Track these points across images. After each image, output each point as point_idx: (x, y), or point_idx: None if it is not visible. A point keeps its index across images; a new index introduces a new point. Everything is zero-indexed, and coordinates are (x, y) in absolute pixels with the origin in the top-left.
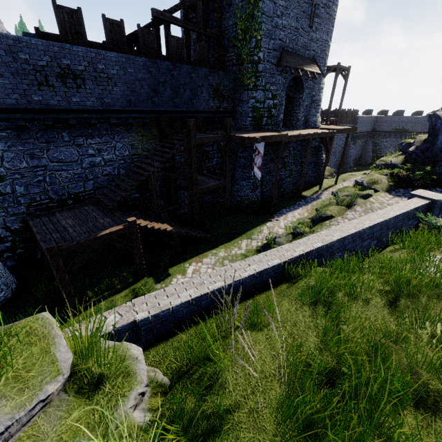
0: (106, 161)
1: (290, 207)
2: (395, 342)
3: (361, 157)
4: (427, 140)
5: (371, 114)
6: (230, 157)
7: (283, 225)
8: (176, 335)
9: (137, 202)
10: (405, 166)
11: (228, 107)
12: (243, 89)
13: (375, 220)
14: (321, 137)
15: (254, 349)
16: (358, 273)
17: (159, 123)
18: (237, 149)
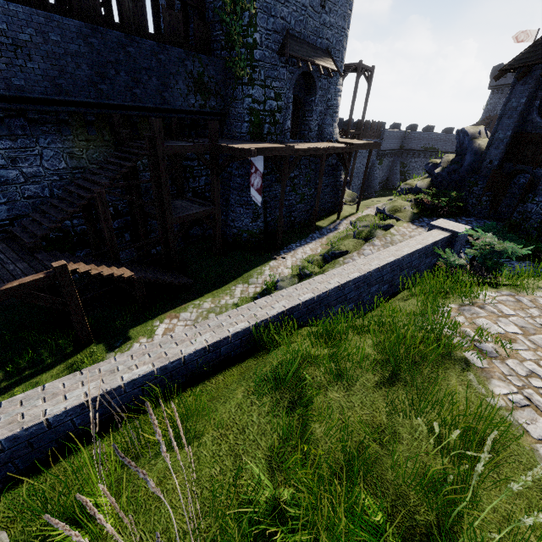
0: (28, 176)
1: (301, 241)
2: (381, 444)
3: (388, 180)
4: (454, 161)
5: (400, 129)
6: (218, 175)
7: (290, 264)
8: (58, 462)
9: (86, 237)
10: (430, 191)
11: (218, 107)
12: (236, 83)
13: (385, 259)
14: (338, 152)
15: (165, 486)
16: (353, 334)
17: (113, 124)
18: (227, 164)
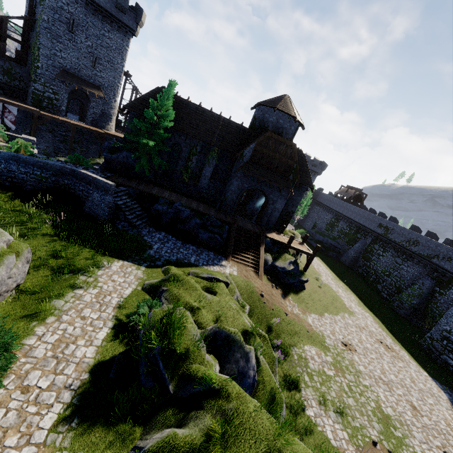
0: None
1: None
2: None
3: None
4: None
5: None
6: None
7: None
8: None
9: None
10: None
11: (21, 86)
12: (31, 79)
13: None
14: (100, 134)
15: None
16: None
17: None
18: None
